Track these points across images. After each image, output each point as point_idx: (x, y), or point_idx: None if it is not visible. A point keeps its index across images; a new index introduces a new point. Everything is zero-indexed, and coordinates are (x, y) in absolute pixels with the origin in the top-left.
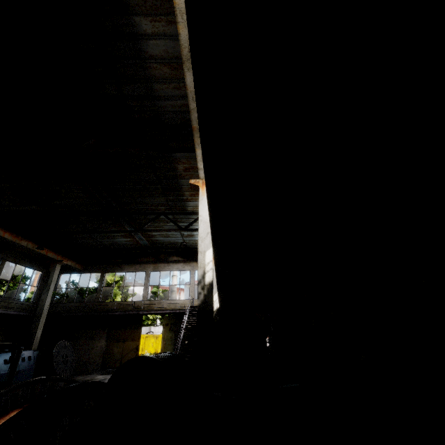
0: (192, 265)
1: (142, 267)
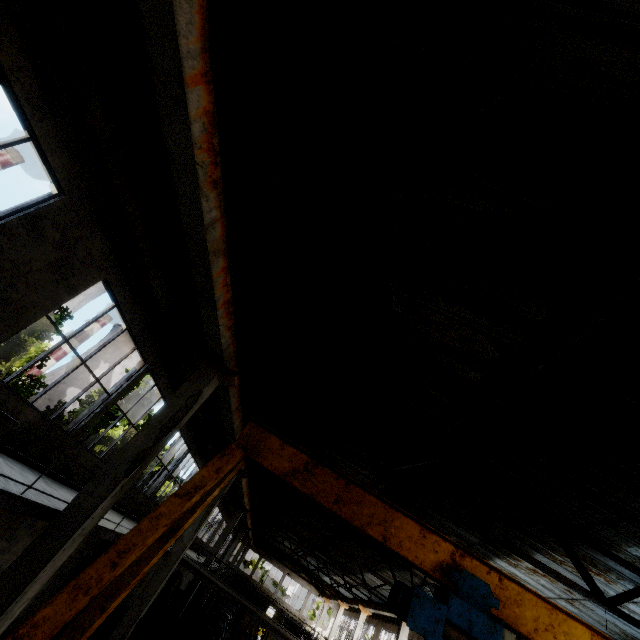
0: (311, 588)
1: (283, 568)
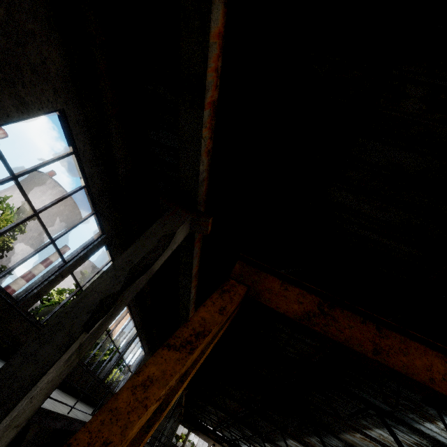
0: None
1: (208, 439)
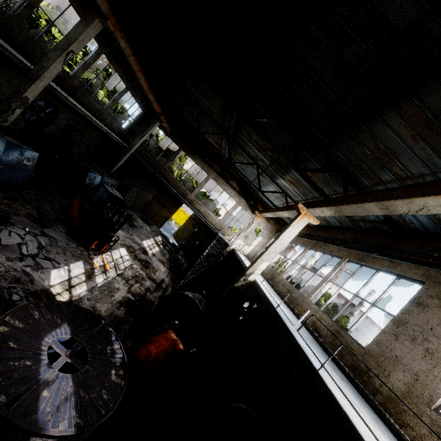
0: (241, 201)
1: (208, 169)
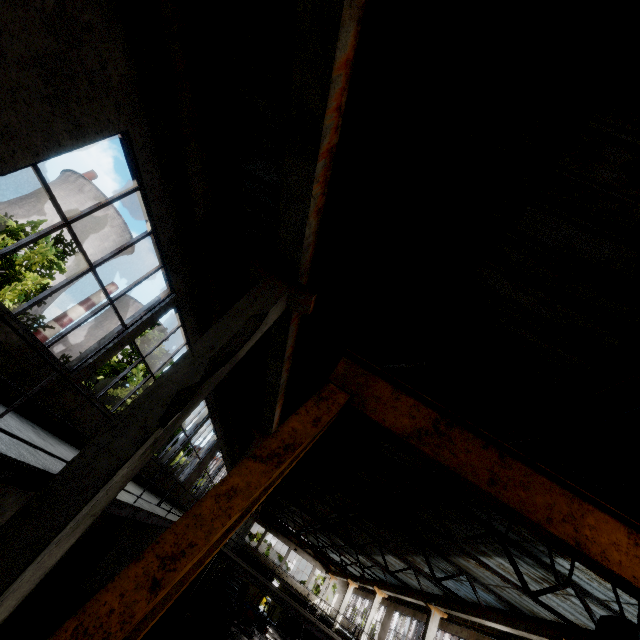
0: (317, 563)
1: (289, 542)
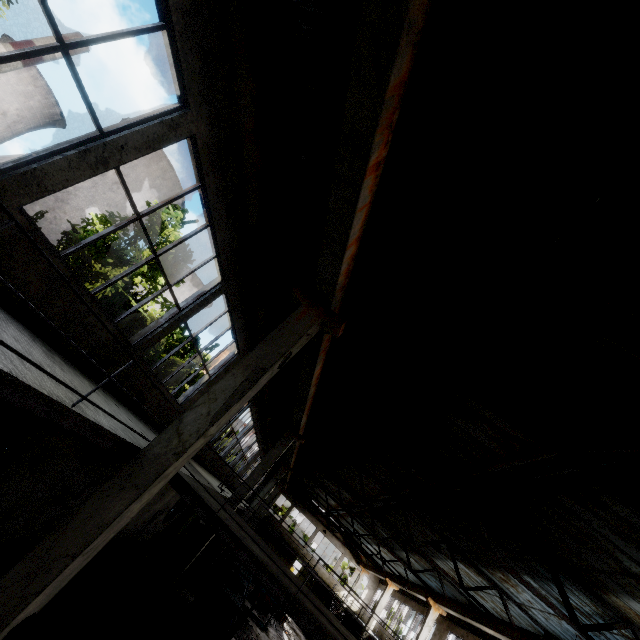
0: (346, 551)
1: (316, 522)
